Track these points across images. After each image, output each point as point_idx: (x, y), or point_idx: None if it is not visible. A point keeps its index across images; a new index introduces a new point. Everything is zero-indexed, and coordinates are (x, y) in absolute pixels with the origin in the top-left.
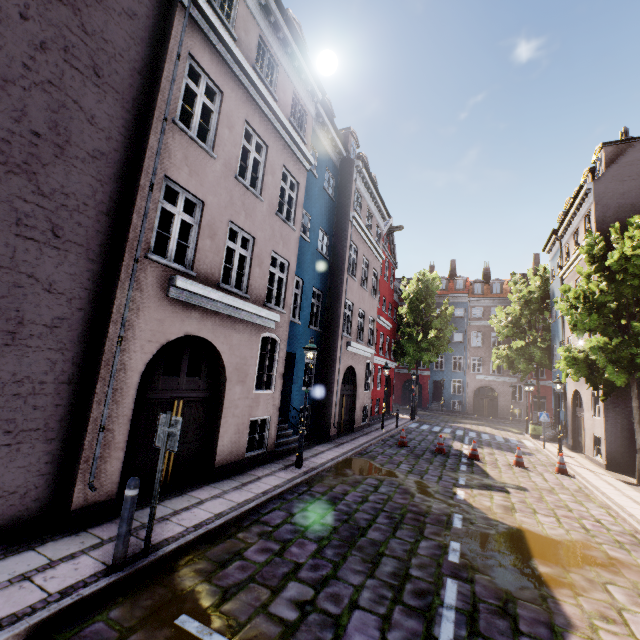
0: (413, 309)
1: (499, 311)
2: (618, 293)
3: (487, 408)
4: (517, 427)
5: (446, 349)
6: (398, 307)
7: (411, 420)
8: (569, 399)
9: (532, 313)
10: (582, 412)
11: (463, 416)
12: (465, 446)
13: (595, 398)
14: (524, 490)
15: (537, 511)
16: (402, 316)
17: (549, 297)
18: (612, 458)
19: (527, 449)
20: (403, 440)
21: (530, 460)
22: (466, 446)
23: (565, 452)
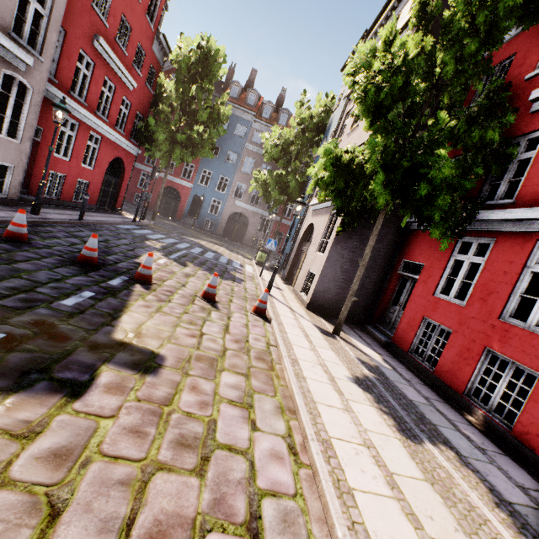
0: (181, 84)
1: (275, 127)
2: (427, 80)
3: (236, 233)
4: (252, 253)
5: (207, 153)
6: (161, 72)
7: (133, 221)
8: (302, 233)
9: (304, 142)
10: (308, 247)
11: (211, 235)
12: (162, 260)
13: (327, 233)
14: (149, 371)
15: (51, 538)
16: (164, 89)
17: (325, 132)
18: (317, 298)
19: (243, 275)
20: (15, 230)
21: (234, 290)
22: (164, 261)
23: (277, 283)
